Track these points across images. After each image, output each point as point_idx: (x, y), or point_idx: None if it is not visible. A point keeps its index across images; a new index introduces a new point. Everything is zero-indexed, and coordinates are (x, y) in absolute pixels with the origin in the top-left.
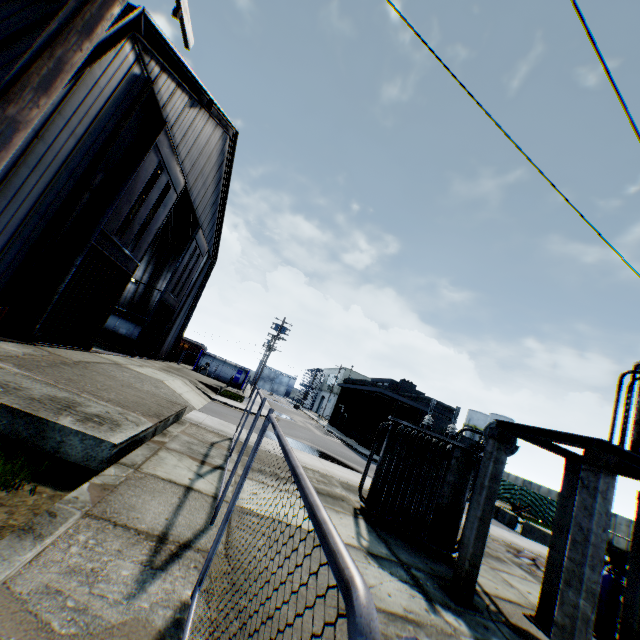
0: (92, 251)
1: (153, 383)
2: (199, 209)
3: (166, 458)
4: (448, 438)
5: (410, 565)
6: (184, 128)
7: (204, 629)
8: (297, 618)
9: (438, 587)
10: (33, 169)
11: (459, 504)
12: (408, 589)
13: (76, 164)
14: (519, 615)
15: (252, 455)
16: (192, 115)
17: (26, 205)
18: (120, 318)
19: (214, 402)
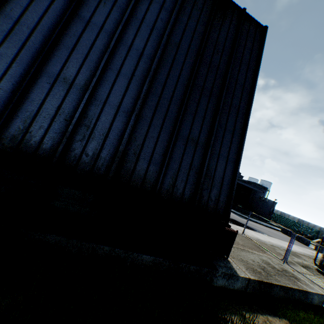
0: None
1: None
2: None
3: None
4: None
5: None
6: None
7: None
8: None
9: None
10: None
11: None
12: None
13: None
14: None
15: None
16: None
17: None
18: None
19: None
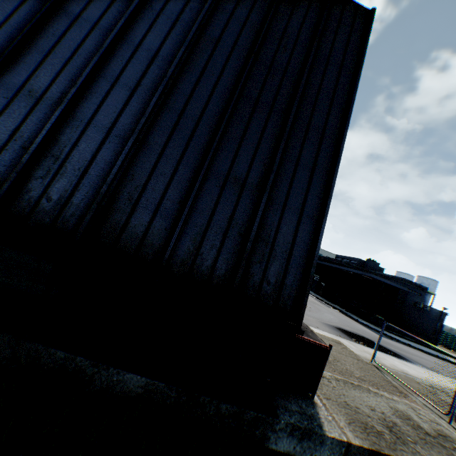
0: None
1: None
2: None
3: None
4: None
5: None
6: None
7: None
8: None
9: None
10: None
11: None
12: None
13: None
14: None
15: None
16: None
17: None
18: None
19: None
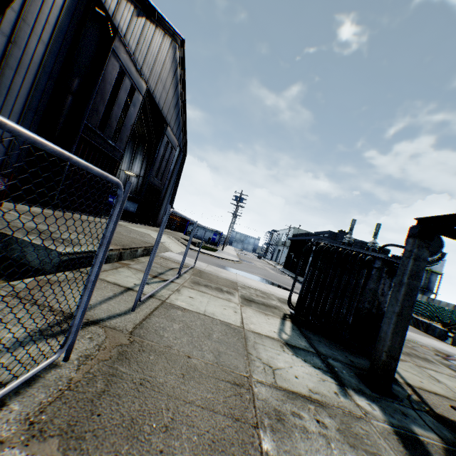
0: (83, 141)
1: (139, 234)
2: (164, 110)
3: (123, 272)
4: (368, 251)
5: (328, 356)
6: (136, 37)
7: (55, 388)
8: (176, 387)
9: (354, 376)
10: (16, 71)
11: (380, 309)
12: (319, 374)
13: (50, 68)
14: (445, 407)
15: (106, 226)
16: (140, 24)
17: (19, 102)
18: (129, 201)
19: (191, 250)
